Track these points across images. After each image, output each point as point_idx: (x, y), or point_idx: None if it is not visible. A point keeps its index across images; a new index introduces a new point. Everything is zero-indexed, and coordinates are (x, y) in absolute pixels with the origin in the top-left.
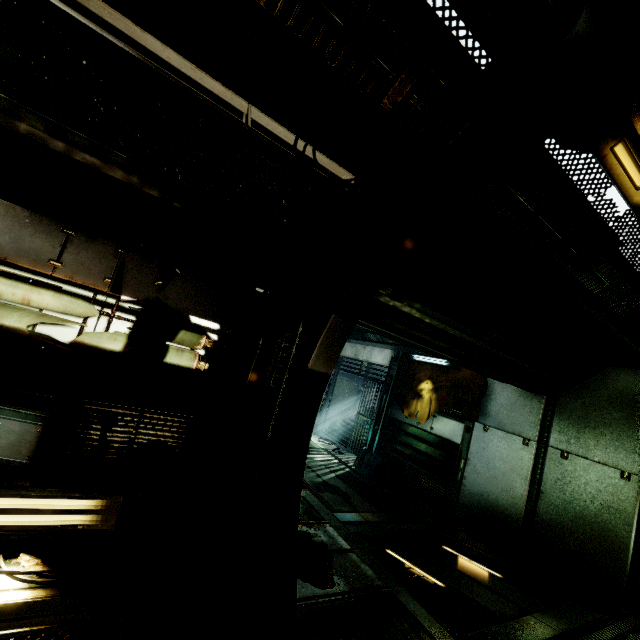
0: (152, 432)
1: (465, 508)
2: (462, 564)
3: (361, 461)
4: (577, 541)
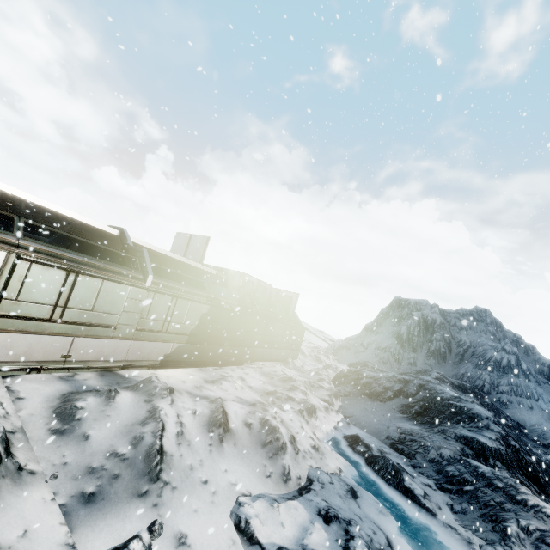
0: None
1: None
2: None
3: None
4: None
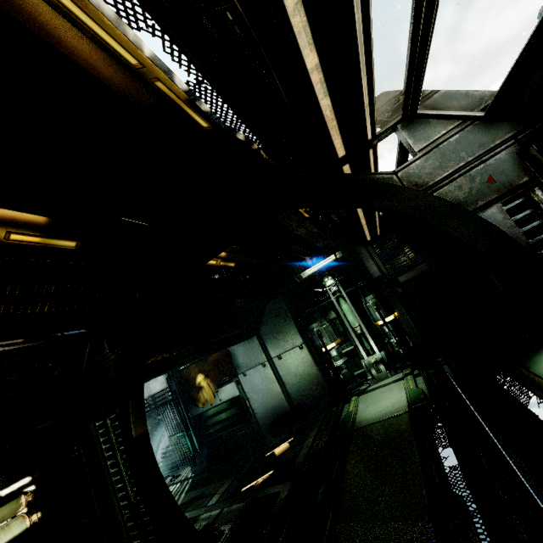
0: None
1: (265, 425)
2: (277, 452)
3: (195, 465)
4: (307, 390)
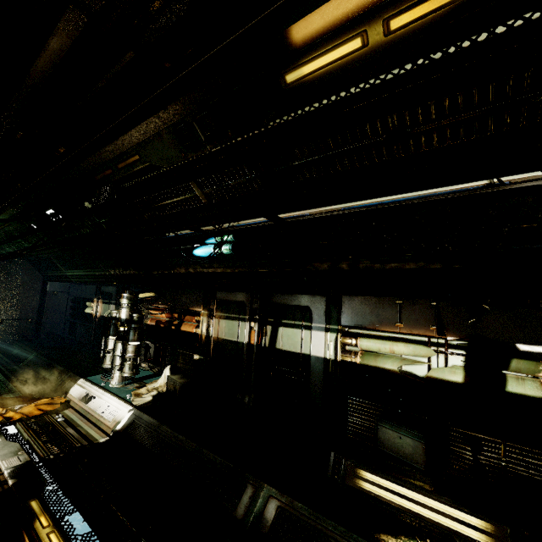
0: (523, 463)
1: None
2: None
3: None
4: None
